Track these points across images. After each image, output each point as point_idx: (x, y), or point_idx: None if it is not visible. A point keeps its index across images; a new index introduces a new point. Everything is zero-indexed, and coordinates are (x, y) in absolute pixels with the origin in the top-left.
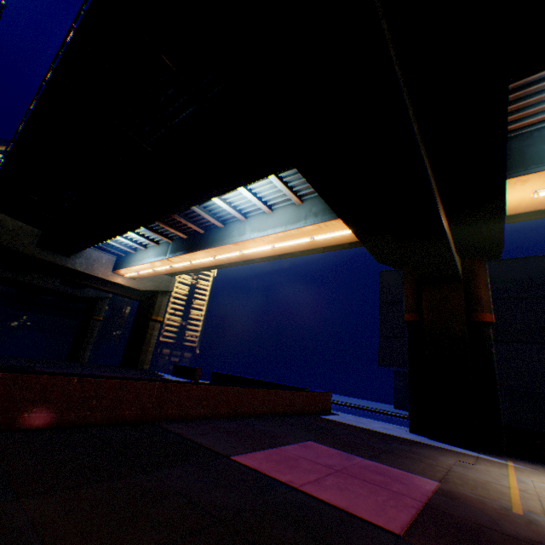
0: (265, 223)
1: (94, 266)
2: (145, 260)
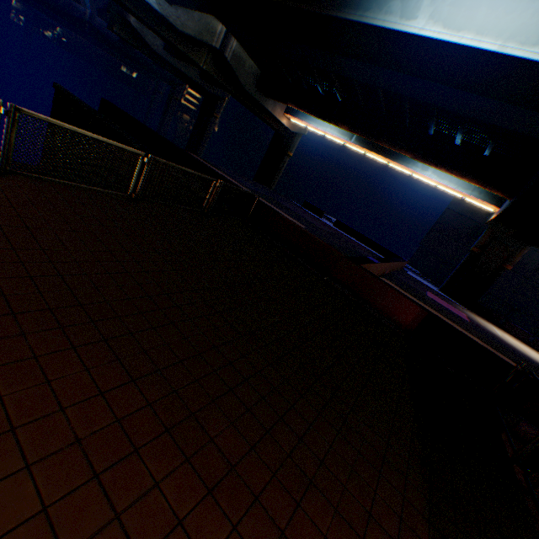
0: (444, 174)
1: (276, 108)
2: (325, 128)
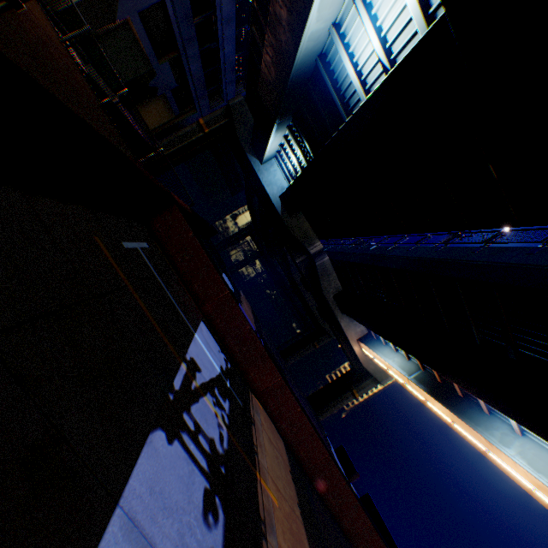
0: (542, 463)
1: (349, 328)
2: (388, 358)
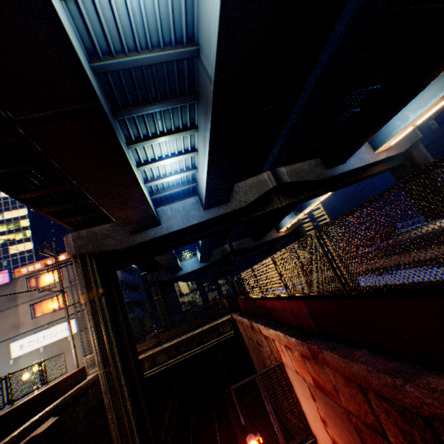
0: None
1: (271, 236)
2: (286, 223)
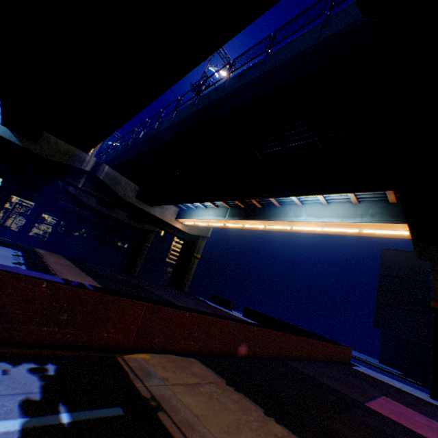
0: (320, 212)
1: (165, 214)
2: (205, 216)
